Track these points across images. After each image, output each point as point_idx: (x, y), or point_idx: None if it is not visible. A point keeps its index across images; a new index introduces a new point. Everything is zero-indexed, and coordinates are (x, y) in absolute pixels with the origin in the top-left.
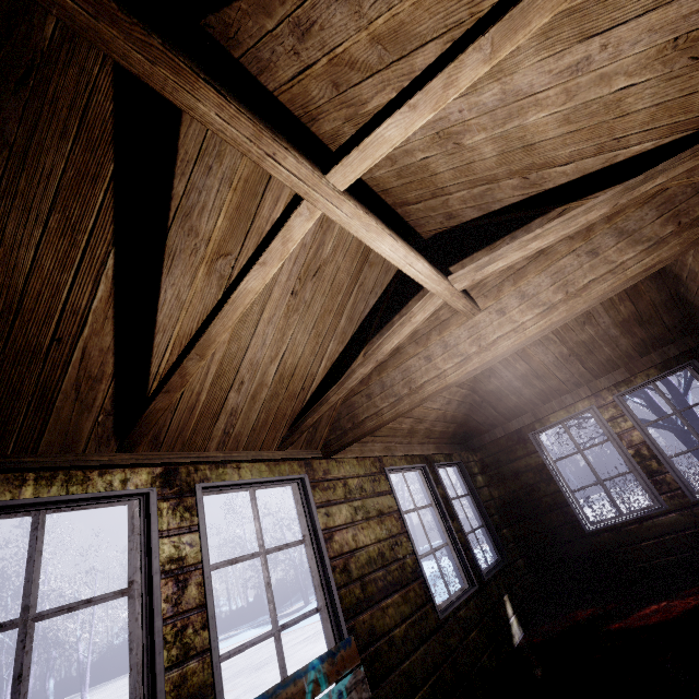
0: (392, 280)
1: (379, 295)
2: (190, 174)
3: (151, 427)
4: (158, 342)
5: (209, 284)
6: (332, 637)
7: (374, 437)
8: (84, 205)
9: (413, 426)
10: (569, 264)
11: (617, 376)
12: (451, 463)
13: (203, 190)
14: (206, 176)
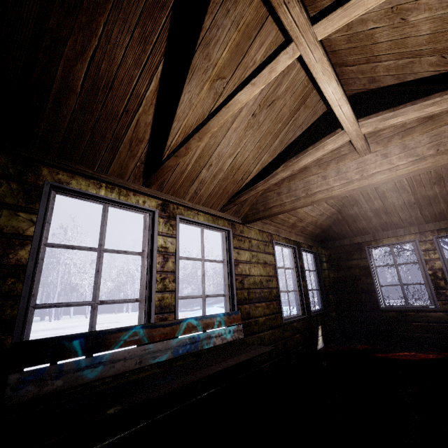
0: (315, 121)
1: (304, 130)
2: (216, 13)
3: (162, 176)
4: (174, 127)
5: (208, 96)
6: (229, 309)
7: (271, 222)
8: (154, 25)
9: (295, 222)
10: (447, 131)
11: (442, 224)
12: (310, 251)
13: (220, 27)
14: (225, 17)
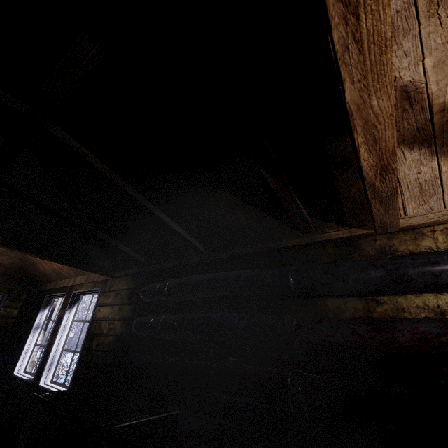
0: None
1: None
2: None
3: None
4: None
5: None
6: None
7: None
8: None
9: None
10: None
11: (83, 279)
12: None
13: None
14: None
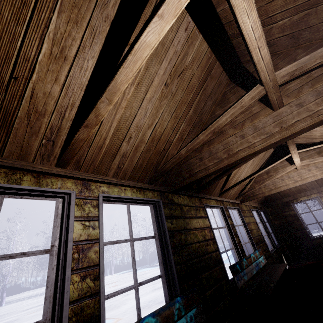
0: (270, 155)
1: (266, 159)
2: None
3: (227, 192)
4: (232, 173)
5: None
6: (253, 249)
7: None
8: None
9: None
10: None
11: None
12: (262, 210)
13: None
14: None
